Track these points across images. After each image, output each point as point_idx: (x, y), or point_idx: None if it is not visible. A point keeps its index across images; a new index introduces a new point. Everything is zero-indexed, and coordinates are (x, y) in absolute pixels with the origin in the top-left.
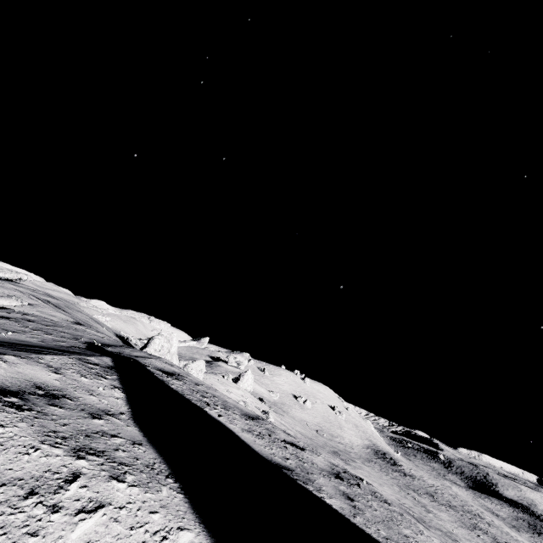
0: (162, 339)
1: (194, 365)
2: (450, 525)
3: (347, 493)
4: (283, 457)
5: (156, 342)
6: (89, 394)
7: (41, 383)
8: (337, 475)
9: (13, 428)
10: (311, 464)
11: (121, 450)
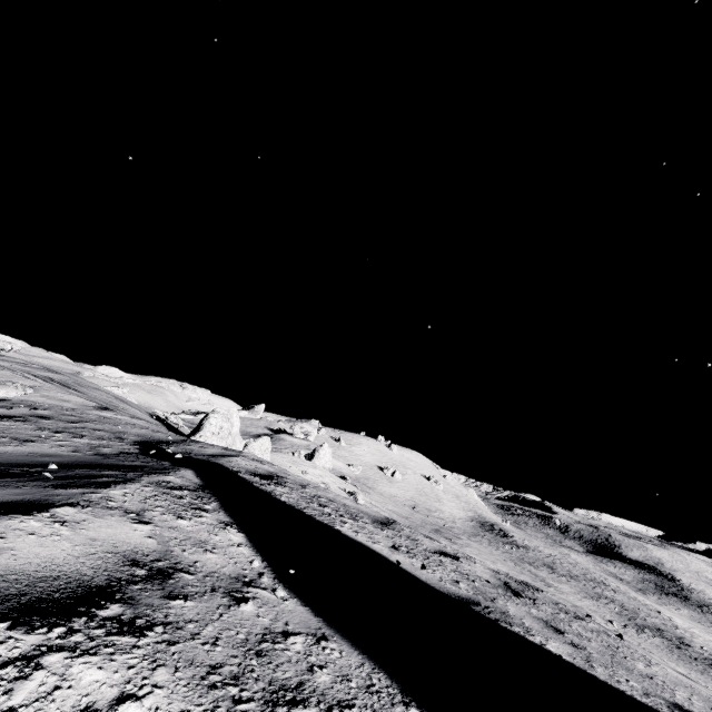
0: (219, 418)
1: (257, 444)
2: (573, 598)
3: (546, 620)
4: (453, 581)
5: (212, 422)
6: (203, 550)
7: (133, 550)
8: (511, 589)
9: (156, 695)
10: (480, 581)
11: (316, 666)
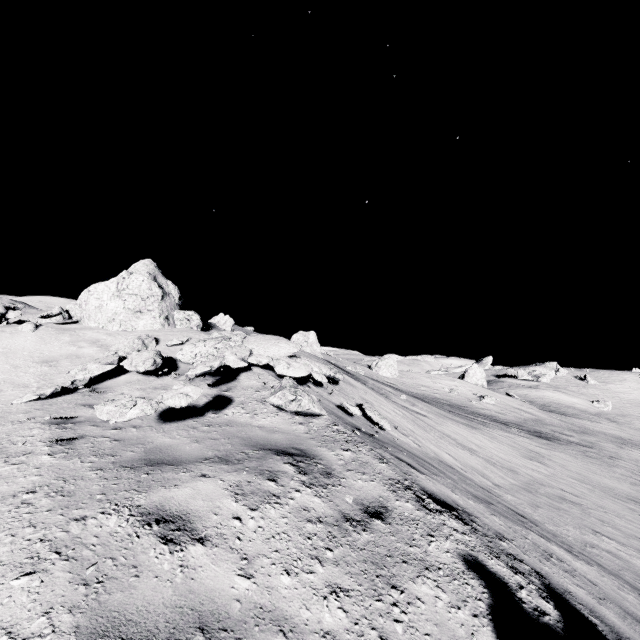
0: (298, 335)
1: (382, 362)
2: None
3: None
4: None
5: (294, 337)
6: None
7: None
8: None
9: None
10: None
11: None
